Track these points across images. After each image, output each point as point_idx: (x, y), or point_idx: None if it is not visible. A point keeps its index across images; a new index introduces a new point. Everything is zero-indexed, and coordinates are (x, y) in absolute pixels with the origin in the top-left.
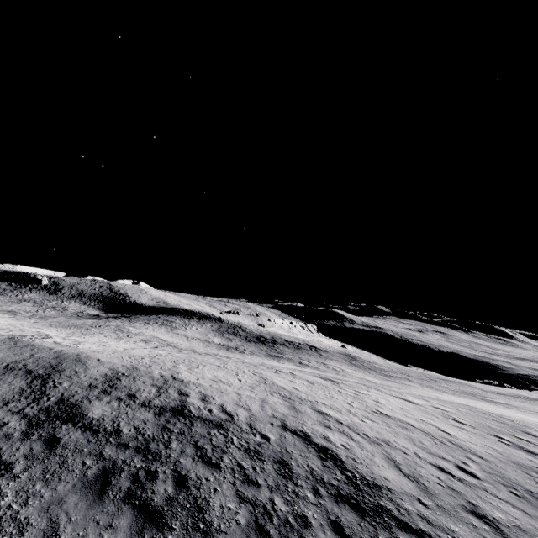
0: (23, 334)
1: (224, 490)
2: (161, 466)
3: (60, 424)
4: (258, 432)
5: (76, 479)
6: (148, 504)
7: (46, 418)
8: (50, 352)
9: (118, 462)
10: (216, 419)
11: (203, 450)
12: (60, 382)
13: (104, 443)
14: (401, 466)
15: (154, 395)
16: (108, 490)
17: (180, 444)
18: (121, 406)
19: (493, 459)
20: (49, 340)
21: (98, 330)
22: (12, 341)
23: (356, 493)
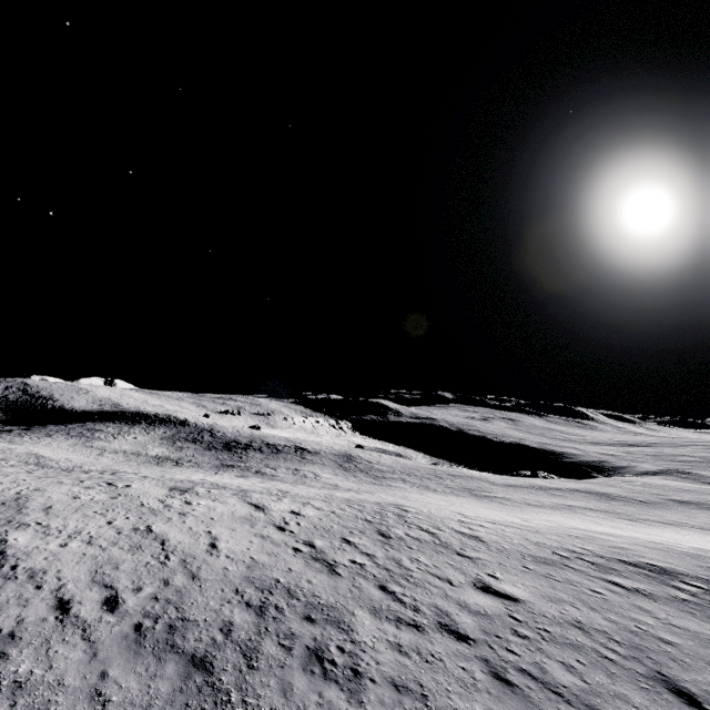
0: None
1: None
2: None
3: None
4: None
5: None
6: None
7: None
8: None
9: None
10: None
11: None
12: None
13: None
14: None
15: None
16: None
17: None
18: None
19: (215, 577)
20: None
21: None
22: None
23: None
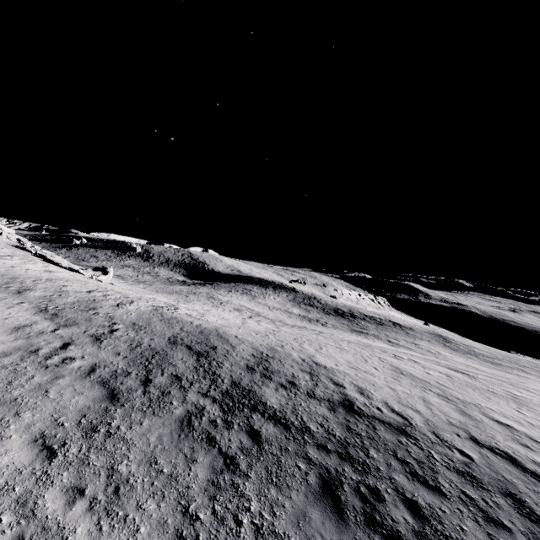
0: (159, 305)
1: (472, 530)
2: (379, 483)
3: (249, 413)
4: (451, 446)
5: (302, 487)
6: (398, 537)
7: (233, 404)
8: (193, 326)
9: (331, 470)
10: (394, 422)
11: (409, 466)
12: (220, 361)
13: (302, 442)
14: None
15: (311, 384)
16: (343, 508)
17: (379, 453)
18: (290, 395)
19: None
20: (181, 312)
21: (195, 297)
22: (158, 313)
23: None
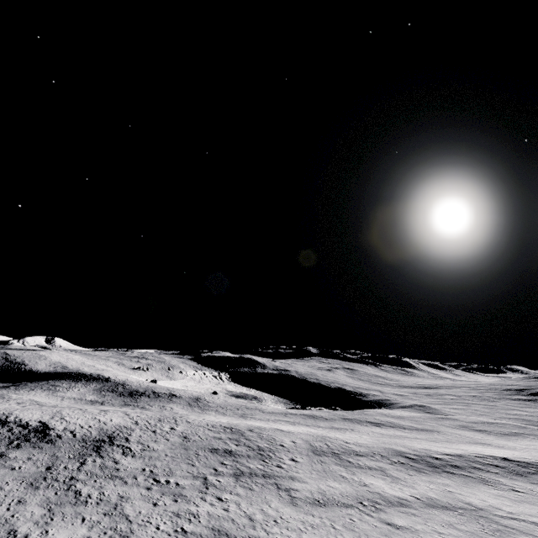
0: None
1: (4, 430)
2: None
3: None
4: (27, 423)
5: None
6: None
7: None
8: None
9: None
10: (15, 421)
11: (4, 426)
12: None
13: None
14: (67, 426)
15: None
16: None
17: None
18: None
19: (110, 424)
20: None
21: None
22: None
23: (41, 430)
